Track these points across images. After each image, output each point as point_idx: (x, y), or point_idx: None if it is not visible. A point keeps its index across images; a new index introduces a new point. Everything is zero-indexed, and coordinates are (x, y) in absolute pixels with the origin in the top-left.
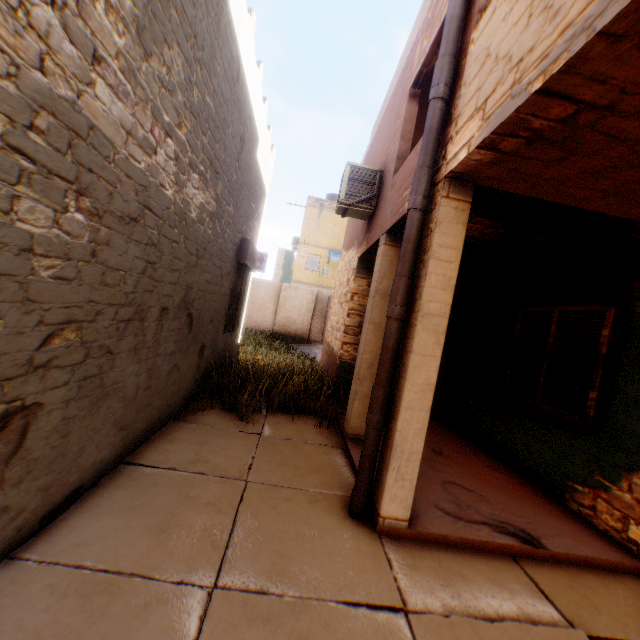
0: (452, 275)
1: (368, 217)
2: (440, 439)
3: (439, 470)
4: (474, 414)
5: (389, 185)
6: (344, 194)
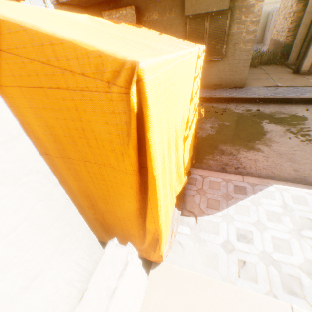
0: None
1: None
2: None
3: None
4: None
5: None
6: None
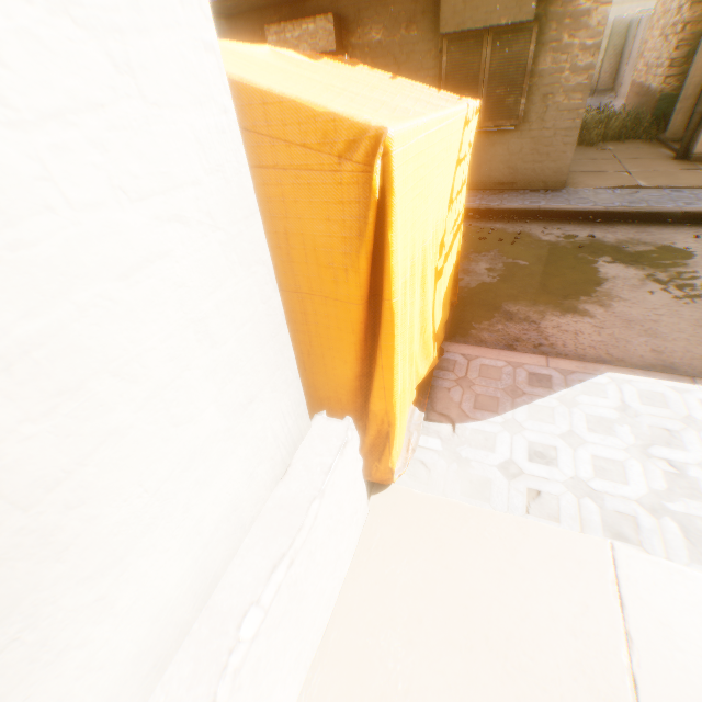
0: None
1: None
2: None
3: None
4: None
5: None
6: None
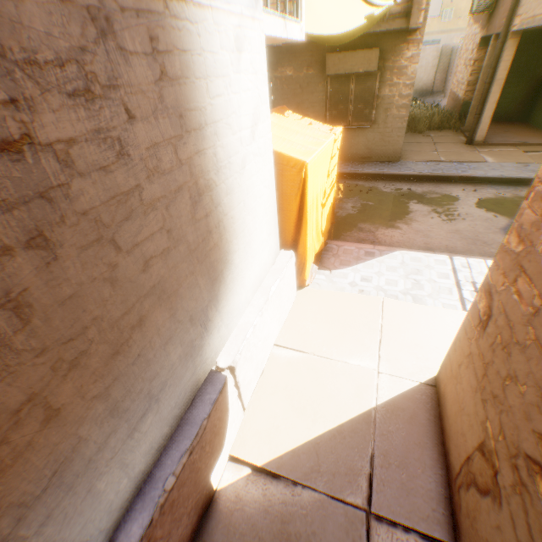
0: (507, 66)
1: (488, 13)
2: (510, 128)
3: (501, 135)
4: (535, 114)
5: (500, 3)
6: (474, 9)
